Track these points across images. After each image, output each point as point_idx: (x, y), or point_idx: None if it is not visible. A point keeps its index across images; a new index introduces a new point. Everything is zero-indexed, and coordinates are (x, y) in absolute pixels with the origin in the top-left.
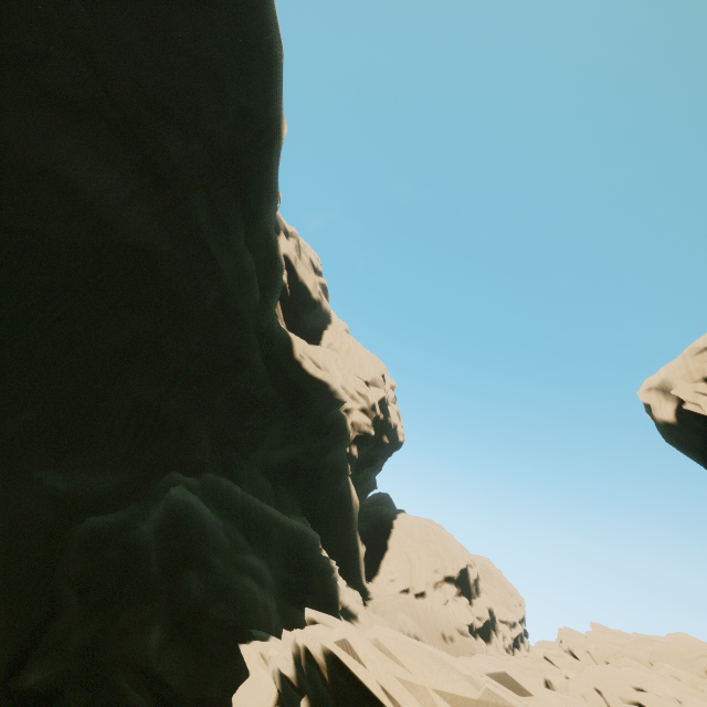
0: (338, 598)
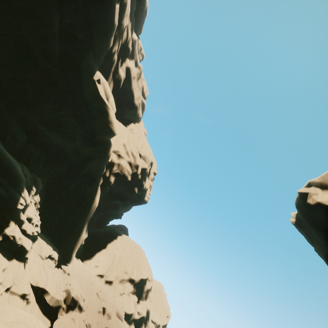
0: (4, 229)
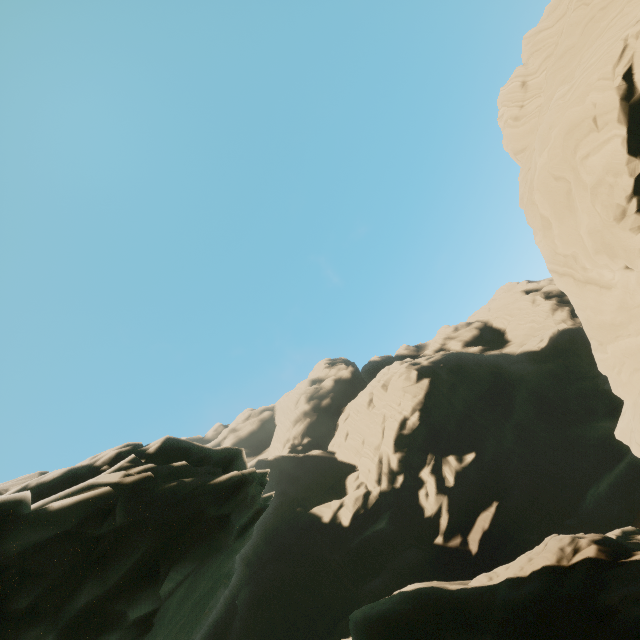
0: None
